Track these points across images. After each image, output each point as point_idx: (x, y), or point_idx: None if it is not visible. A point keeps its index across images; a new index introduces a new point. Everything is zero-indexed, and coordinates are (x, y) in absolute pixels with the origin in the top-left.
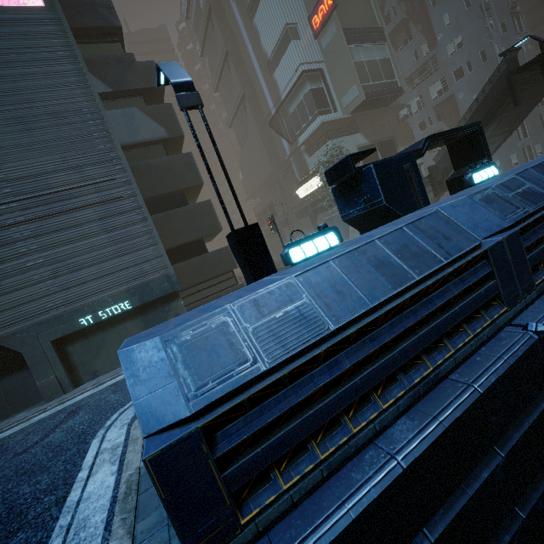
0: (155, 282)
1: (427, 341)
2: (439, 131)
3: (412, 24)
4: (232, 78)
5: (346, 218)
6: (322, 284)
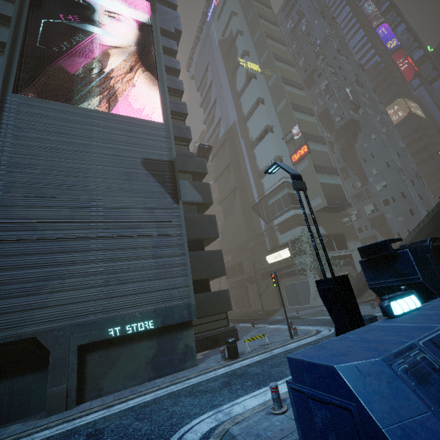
0: (178, 308)
1: None
2: (373, 235)
3: (350, 169)
4: (230, 176)
5: (374, 286)
6: None
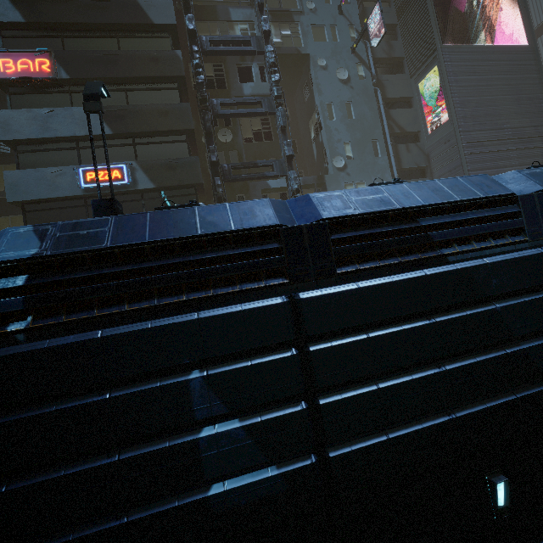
0: None
1: None
2: None
3: None
4: None
5: None
6: None
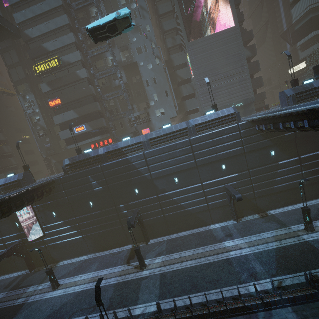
0: (248, 99)
1: None
2: None
3: None
4: (263, 11)
5: (315, 78)
6: (310, 84)
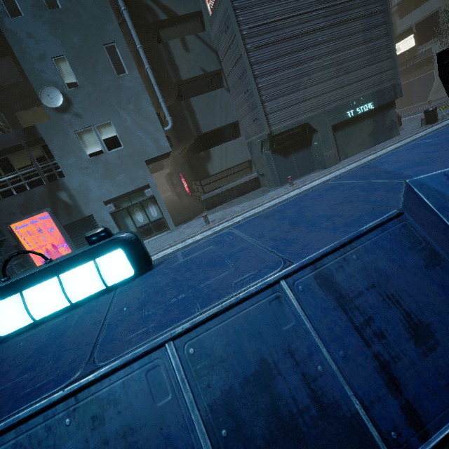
0: (387, 90)
1: None
2: None
3: None
4: None
5: None
6: None
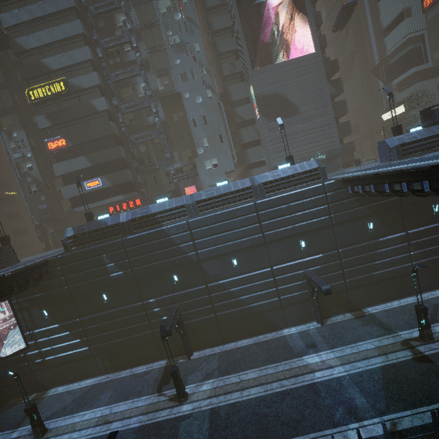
0: (333, 150)
1: (438, 143)
2: None
3: None
4: (348, 39)
5: (423, 125)
6: (419, 133)
